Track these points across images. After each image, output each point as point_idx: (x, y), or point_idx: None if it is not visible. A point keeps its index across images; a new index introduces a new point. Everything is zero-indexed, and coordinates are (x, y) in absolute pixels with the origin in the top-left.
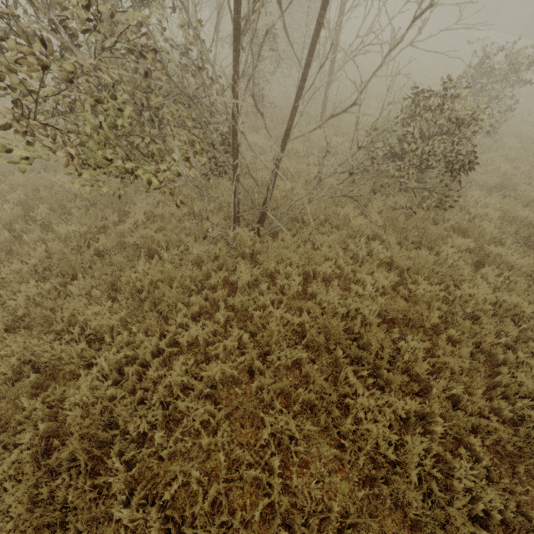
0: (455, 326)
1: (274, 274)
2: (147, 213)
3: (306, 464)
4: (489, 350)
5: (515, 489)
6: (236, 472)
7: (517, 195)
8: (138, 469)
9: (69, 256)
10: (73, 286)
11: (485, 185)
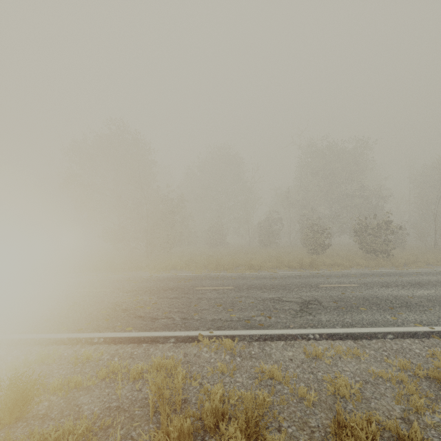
0: None
1: None
2: None
3: None
4: None
5: None
6: None
7: None
8: None
9: None
10: None
11: None
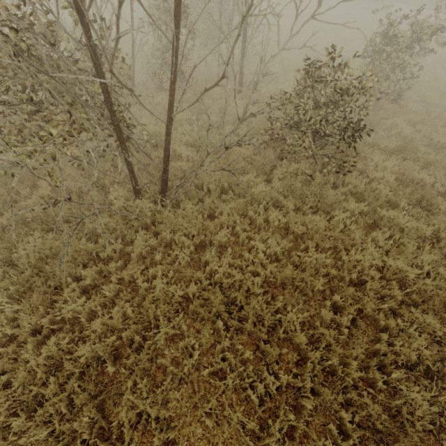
0: (340, 292)
1: (173, 242)
2: None
3: (173, 444)
4: (373, 315)
5: None
6: None
7: (418, 157)
8: None
9: None
10: None
11: (387, 149)
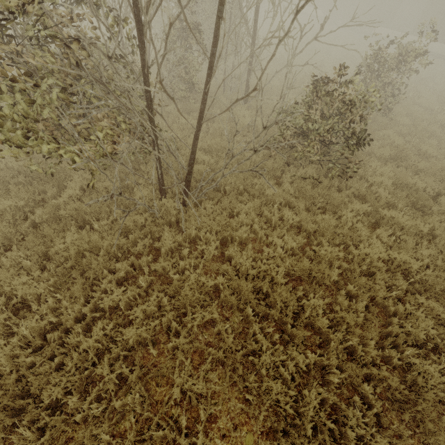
0: (353, 282)
1: (196, 239)
2: (84, 187)
3: (215, 419)
4: (382, 303)
5: (403, 433)
6: (147, 432)
7: (409, 165)
8: (50, 435)
9: (4, 229)
10: (5, 257)
11: (382, 157)
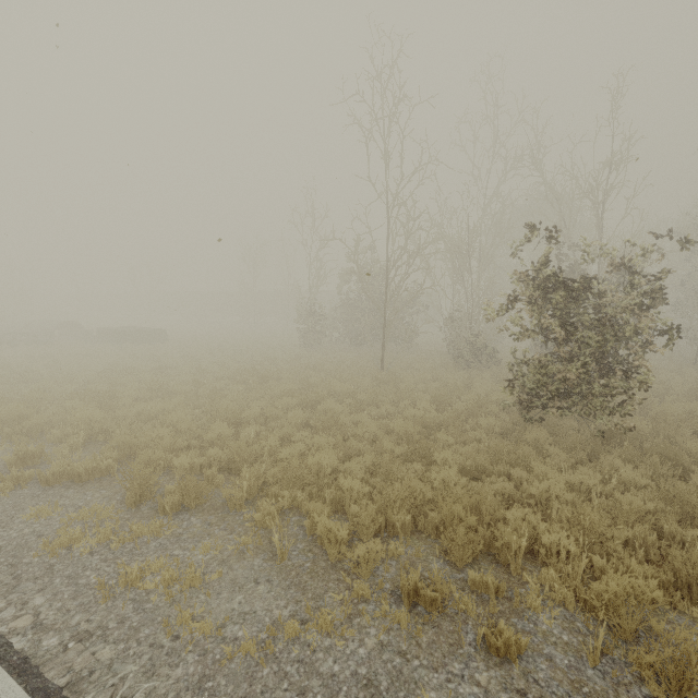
0: None
1: None
2: None
3: None
4: None
5: None
6: None
7: None
8: None
9: None
10: None
11: None
